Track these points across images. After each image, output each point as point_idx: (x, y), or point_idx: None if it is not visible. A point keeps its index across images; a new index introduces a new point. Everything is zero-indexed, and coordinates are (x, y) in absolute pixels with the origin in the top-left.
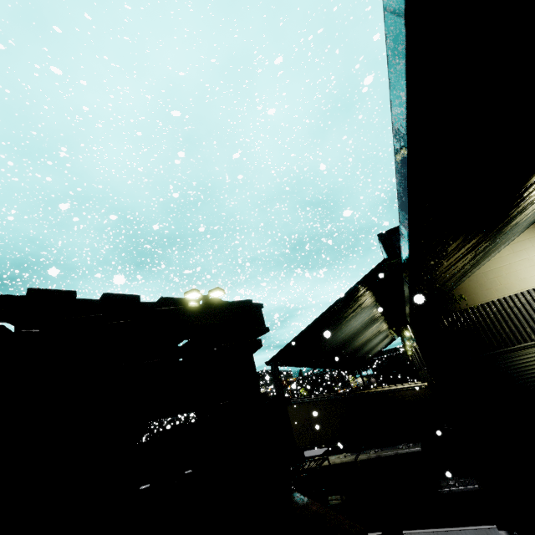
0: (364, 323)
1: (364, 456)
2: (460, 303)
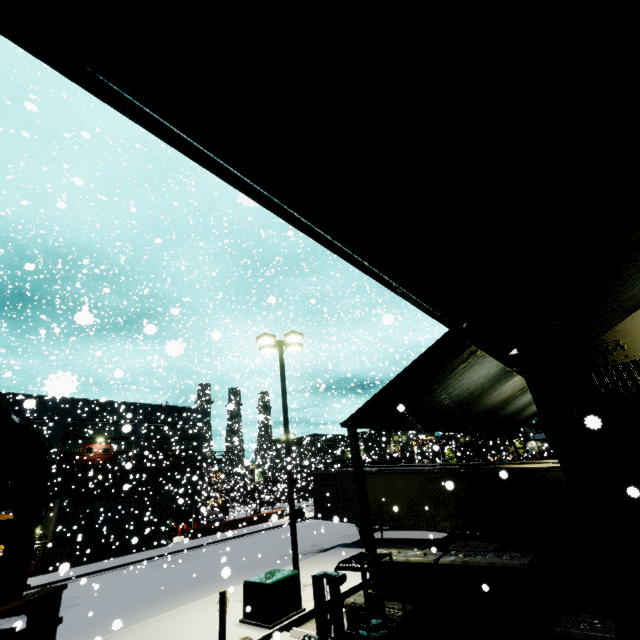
0: (493, 376)
1: (447, 558)
2: (614, 353)
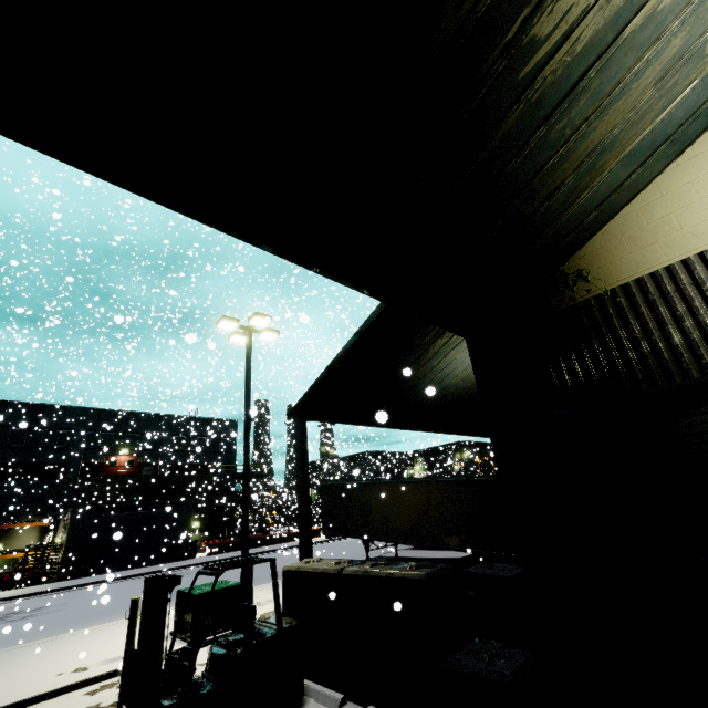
0: None
1: (351, 568)
2: (574, 288)
